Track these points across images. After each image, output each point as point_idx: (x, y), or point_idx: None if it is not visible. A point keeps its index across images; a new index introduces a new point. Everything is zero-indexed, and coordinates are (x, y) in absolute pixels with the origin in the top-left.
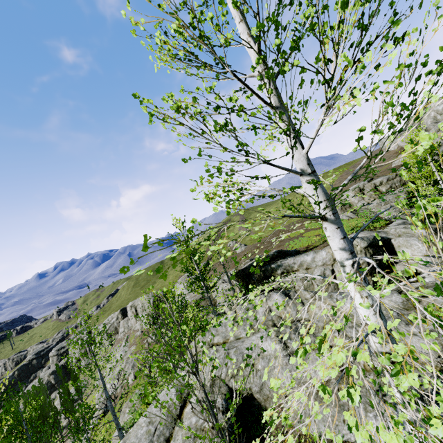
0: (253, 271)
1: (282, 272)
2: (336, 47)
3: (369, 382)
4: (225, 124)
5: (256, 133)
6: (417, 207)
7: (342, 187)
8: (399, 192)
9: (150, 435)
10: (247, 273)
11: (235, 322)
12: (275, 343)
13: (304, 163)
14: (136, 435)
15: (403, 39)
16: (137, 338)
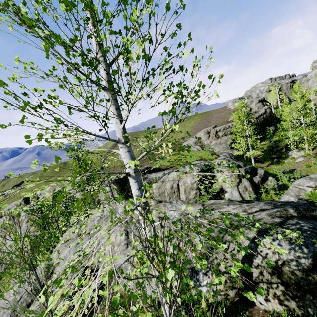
0: (128, 180)
1: (147, 182)
2: (128, 67)
3: (167, 261)
4: (38, 105)
5: (71, 114)
6: (129, 201)
7: (143, 155)
8: (228, 138)
9: (15, 302)
10: (123, 180)
11: (101, 219)
12: None
13: (121, 135)
14: (3, 303)
15: (182, 69)
16: (36, 221)
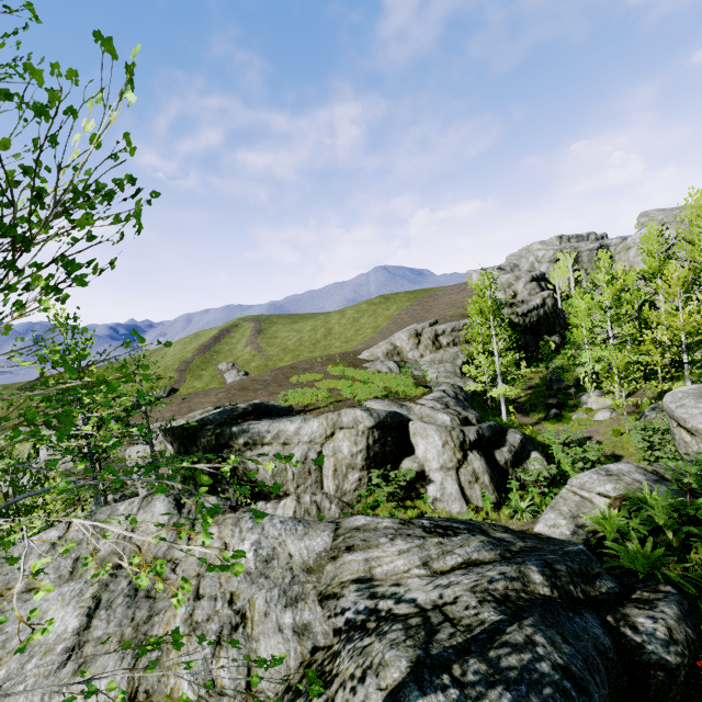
0: (202, 432)
1: (245, 442)
2: None
3: None
4: None
5: None
6: None
7: None
8: (460, 351)
9: None
10: (191, 432)
11: (52, 550)
12: (76, 614)
13: None
14: None
15: None
16: None
